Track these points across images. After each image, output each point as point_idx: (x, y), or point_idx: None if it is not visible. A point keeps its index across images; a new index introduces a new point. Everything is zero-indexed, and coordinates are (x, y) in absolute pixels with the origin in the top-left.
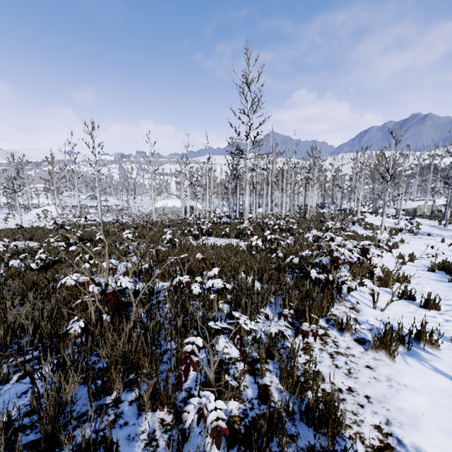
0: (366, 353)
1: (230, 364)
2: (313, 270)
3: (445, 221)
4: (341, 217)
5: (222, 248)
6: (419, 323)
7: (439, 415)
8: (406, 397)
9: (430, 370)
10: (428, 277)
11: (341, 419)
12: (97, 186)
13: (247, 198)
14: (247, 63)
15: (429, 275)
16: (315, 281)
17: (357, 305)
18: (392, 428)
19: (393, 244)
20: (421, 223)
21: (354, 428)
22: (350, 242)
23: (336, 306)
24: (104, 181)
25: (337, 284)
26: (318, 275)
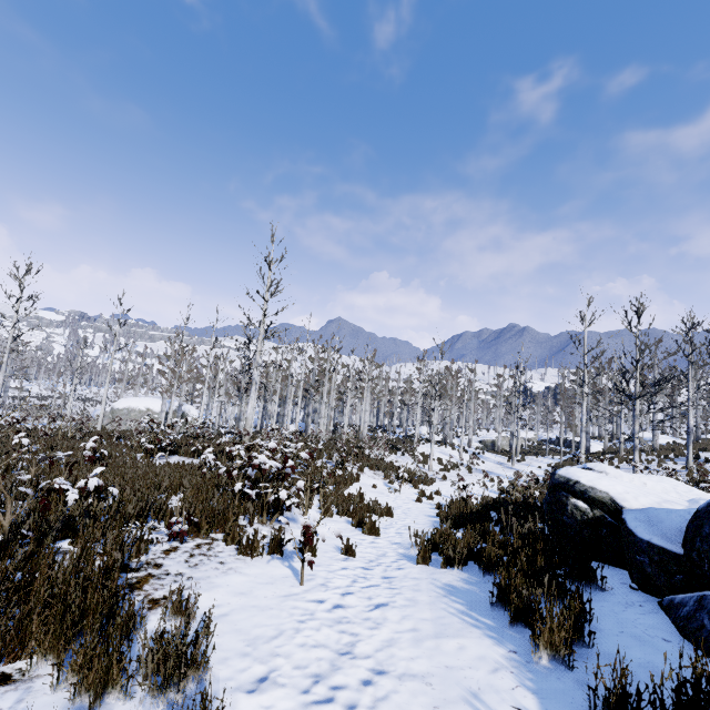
0: (234, 555)
1: (61, 553)
2: (241, 482)
3: (517, 458)
4: (383, 443)
5: (173, 467)
6: (336, 542)
7: (243, 586)
8: (228, 578)
9: (283, 566)
10: (425, 514)
11: (144, 587)
12: (6, 361)
13: (251, 405)
14: (272, 239)
15: (431, 511)
16: (255, 502)
17: (289, 527)
18: (186, 591)
19: (428, 479)
20: (489, 459)
21: (150, 591)
22: (375, 474)
23: (260, 526)
24: (21, 354)
25: (278, 505)
26: (250, 491)
